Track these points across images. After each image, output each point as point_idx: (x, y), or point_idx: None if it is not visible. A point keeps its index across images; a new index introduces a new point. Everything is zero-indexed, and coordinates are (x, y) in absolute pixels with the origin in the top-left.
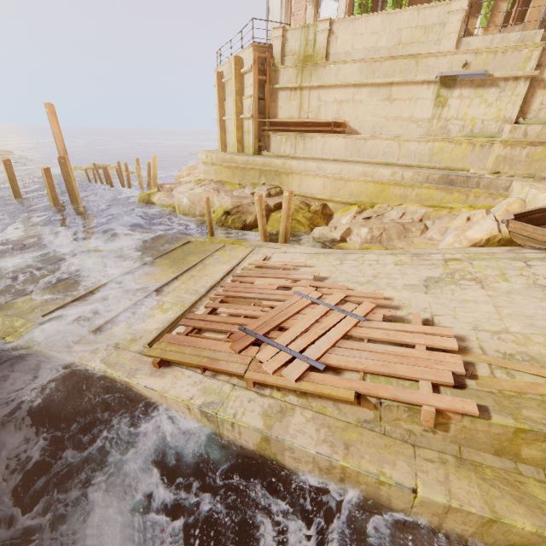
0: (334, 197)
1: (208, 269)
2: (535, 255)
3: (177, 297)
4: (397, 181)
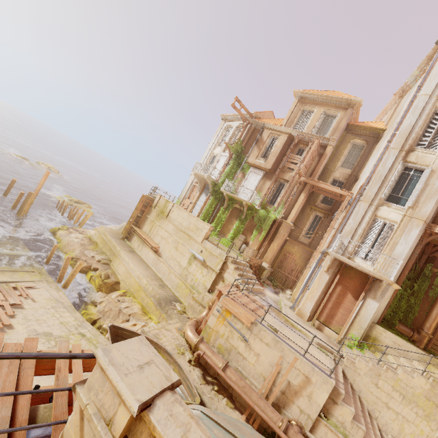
0: (123, 281)
1: None
2: None
3: None
4: (145, 289)
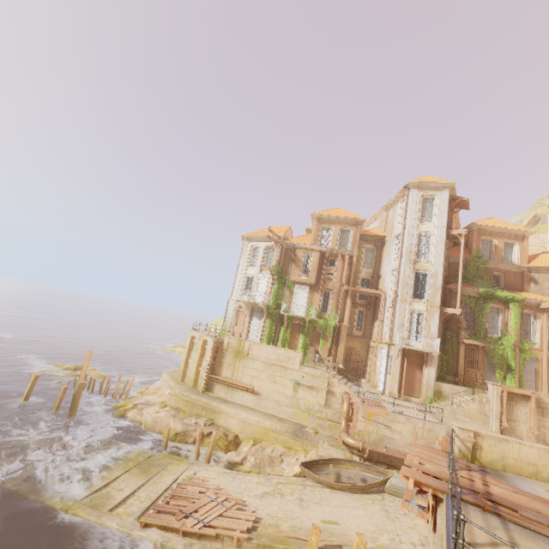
0: (242, 432)
1: (163, 477)
2: (310, 483)
3: (147, 494)
4: (273, 429)
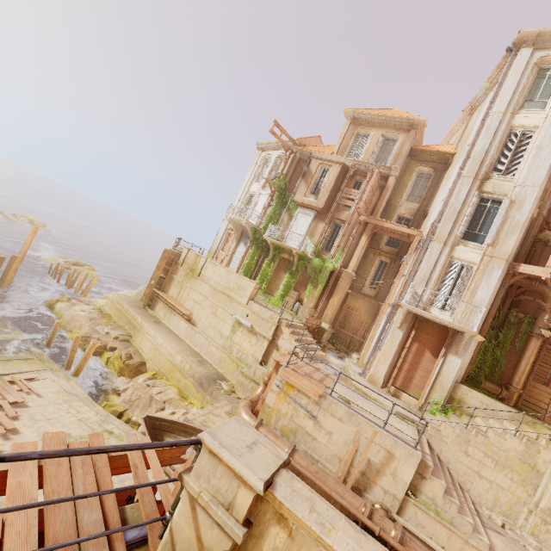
0: (150, 360)
1: None
2: None
3: None
4: (180, 367)
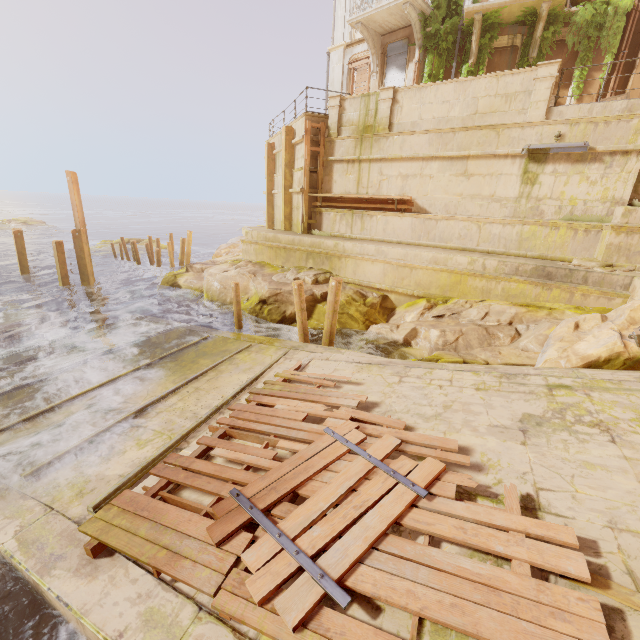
0: (397, 287)
1: (221, 378)
2: None
3: (166, 421)
4: (476, 271)
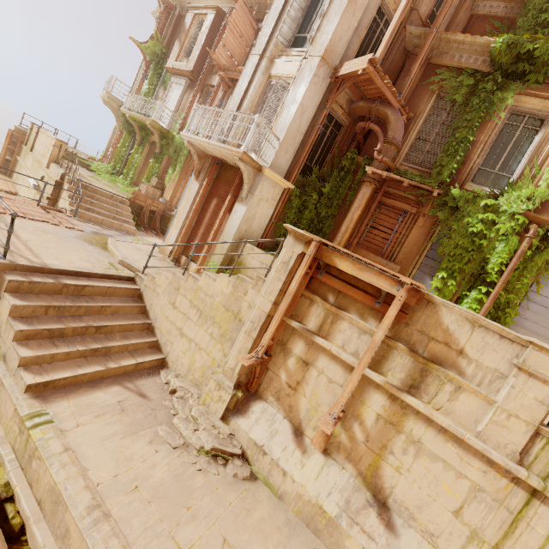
0: None
1: None
2: None
3: None
4: None
